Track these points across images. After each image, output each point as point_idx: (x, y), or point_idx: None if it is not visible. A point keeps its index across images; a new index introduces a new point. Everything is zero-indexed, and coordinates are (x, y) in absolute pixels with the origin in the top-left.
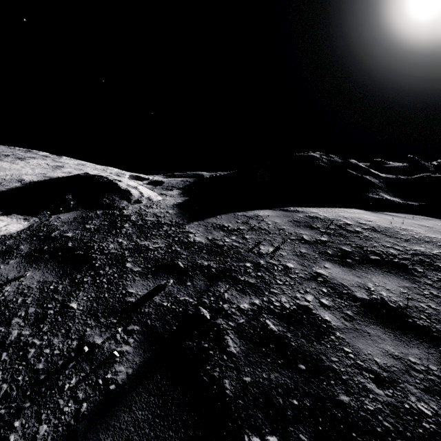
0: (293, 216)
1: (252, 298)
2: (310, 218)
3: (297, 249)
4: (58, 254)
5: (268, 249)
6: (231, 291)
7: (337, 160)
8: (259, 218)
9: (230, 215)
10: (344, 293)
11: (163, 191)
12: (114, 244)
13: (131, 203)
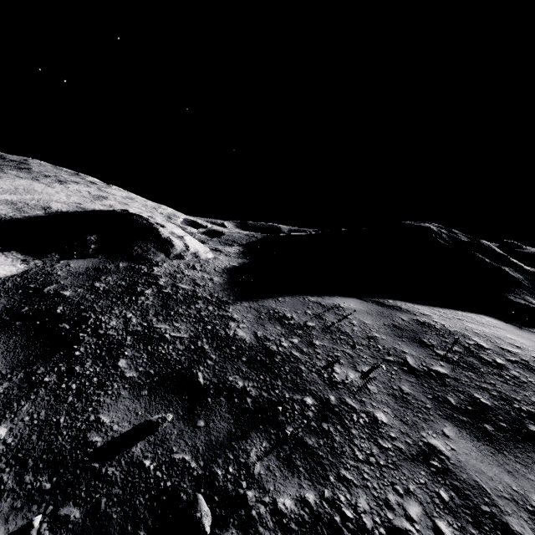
0: (392, 316)
1: (303, 484)
2: (419, 325)
3: (395, 383)
4: (34, 323)
5: (347, 373)
6: (269, 457)
7: (462, 239)
8: (340, 312)
9: (298, 299)
10: (485, 512)
11: (219, 246)
12: (117, 321)
13: (169, 258)
